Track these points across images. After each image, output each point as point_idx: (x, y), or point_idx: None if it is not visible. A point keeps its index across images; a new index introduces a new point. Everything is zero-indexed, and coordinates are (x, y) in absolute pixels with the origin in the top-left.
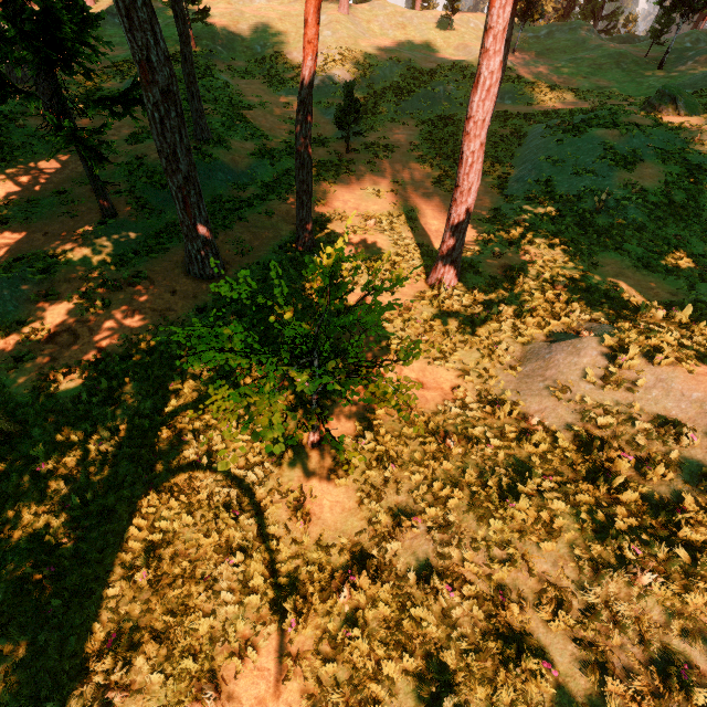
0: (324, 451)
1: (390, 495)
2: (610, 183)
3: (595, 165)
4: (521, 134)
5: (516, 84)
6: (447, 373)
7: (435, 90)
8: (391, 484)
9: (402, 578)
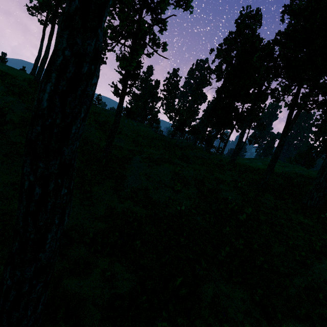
0: None
1: None
2: (181, 196)
3: (171, 183)
4: (129, 158)
5: (125, 136)
6: None
7: None
8: None
9: None
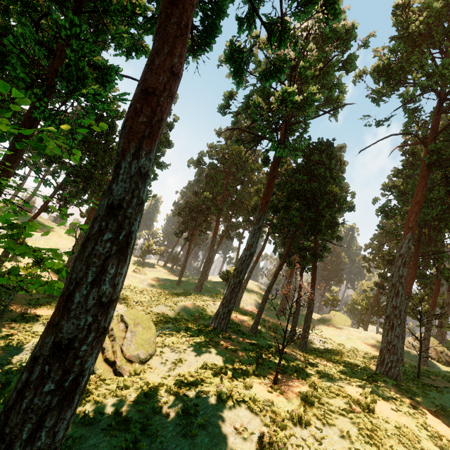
0: (3, 319)
1: (31, 323)
2: None
3: None
4: None
5: None
6: (52, 311)
7: (60, 249)
8: (31, 321)
9: (34, 331)
